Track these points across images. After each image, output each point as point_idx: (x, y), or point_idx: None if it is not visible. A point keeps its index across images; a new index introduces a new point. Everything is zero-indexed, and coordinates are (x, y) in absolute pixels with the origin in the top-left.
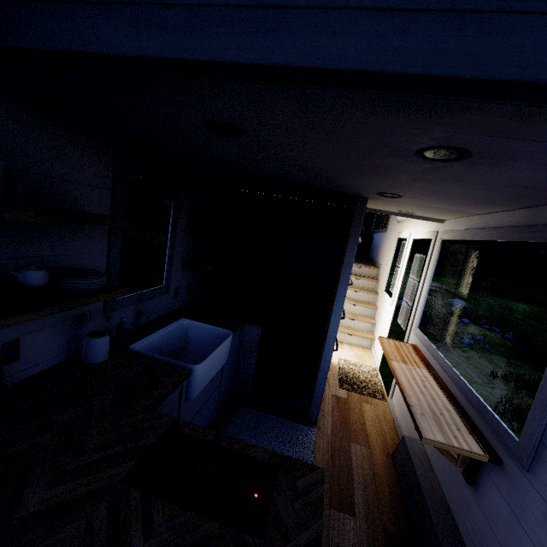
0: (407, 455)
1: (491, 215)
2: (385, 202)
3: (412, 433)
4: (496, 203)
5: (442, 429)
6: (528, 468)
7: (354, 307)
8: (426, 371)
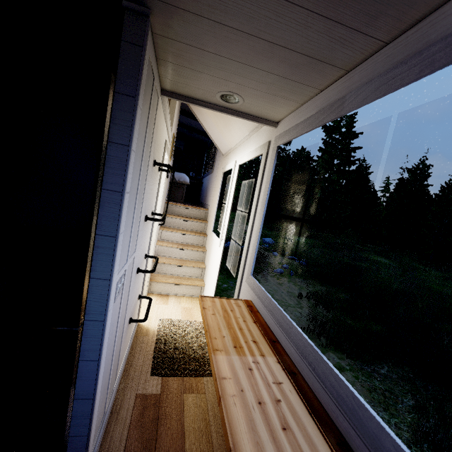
0: None
1: (378, 55)
2: (188, 31)
3: None
4: None
5: None
6: None
7: (182, 251)
8: (276, 361)
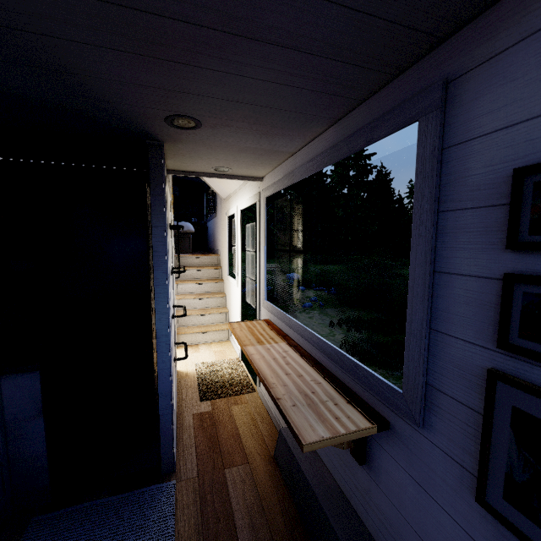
0: (289, 453)
1: (303, 150)
2: (188, 147)
3: None
4: (307, 119)
5: (320, 415)
6: (422, 423)
7: (202, 301)
8: (285, 344)
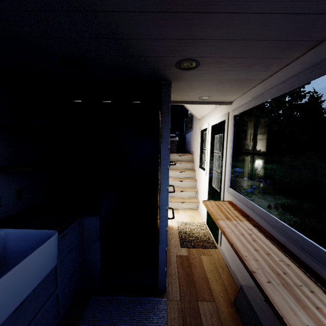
0: (250, 308)
1: (275, 75)
2: (186, 83)
3: (245, 278)
4: (289, 45)
5: (298, 299)
6: None
7: (181, 183)
8: (248, 223)
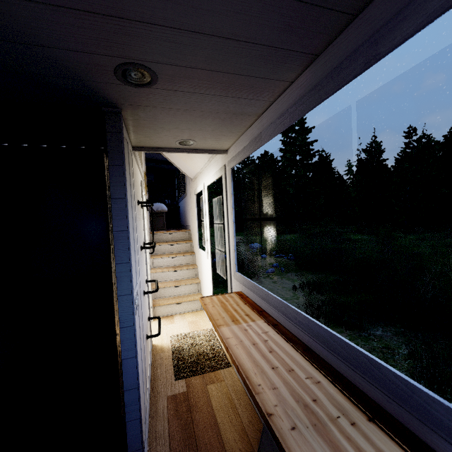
0: None
1: (271, 108)
2: (148, 114)
3: None
4: (279, 58)
5: (337, 449)
6: None
7: (176, 273)
8: (263, 322)
